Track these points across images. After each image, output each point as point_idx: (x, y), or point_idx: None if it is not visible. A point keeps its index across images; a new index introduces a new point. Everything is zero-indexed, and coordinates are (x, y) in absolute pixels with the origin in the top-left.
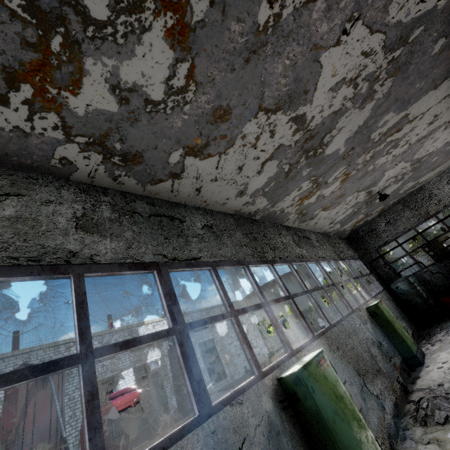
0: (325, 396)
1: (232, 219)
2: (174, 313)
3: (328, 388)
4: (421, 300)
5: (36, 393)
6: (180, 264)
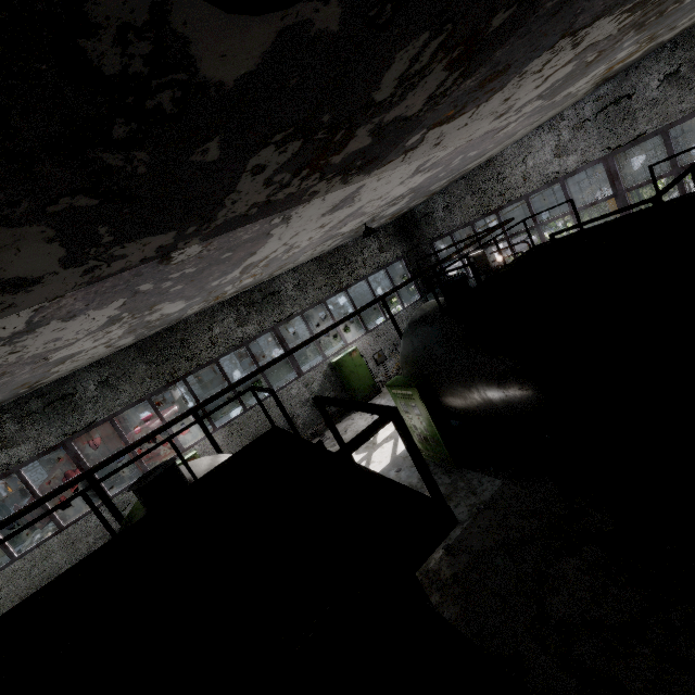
0: None
1: (134, 352)
2: (81, 465)
3: None
4: None
5: None
6: (80, 433)
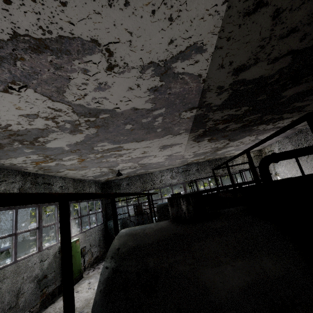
0: None
1: None
2: None
3: None
4: None
5: None
6: None
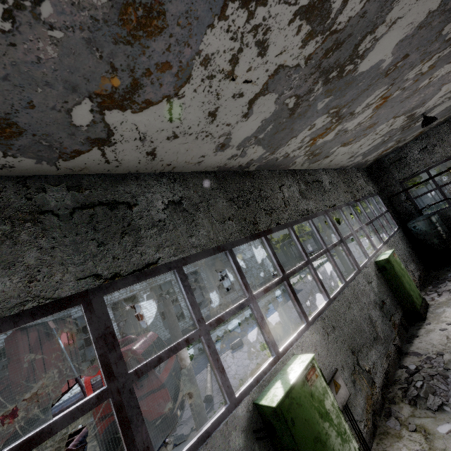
0: (307, 424)
1: (214, 180)
2: (111, 363)
3: (313, 409)
4: (439, 241)
5: (42, 346)
6: (124, 281)
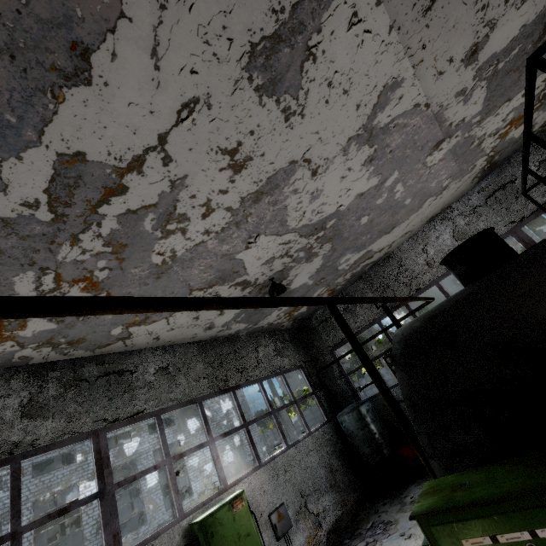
0: None
1: None
2: None
3: None
4: (369, 451)
5: None
6: None
